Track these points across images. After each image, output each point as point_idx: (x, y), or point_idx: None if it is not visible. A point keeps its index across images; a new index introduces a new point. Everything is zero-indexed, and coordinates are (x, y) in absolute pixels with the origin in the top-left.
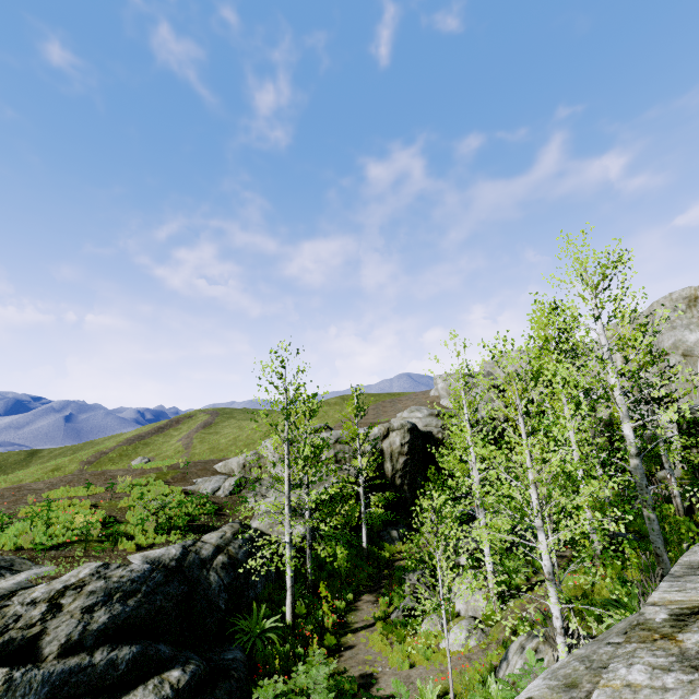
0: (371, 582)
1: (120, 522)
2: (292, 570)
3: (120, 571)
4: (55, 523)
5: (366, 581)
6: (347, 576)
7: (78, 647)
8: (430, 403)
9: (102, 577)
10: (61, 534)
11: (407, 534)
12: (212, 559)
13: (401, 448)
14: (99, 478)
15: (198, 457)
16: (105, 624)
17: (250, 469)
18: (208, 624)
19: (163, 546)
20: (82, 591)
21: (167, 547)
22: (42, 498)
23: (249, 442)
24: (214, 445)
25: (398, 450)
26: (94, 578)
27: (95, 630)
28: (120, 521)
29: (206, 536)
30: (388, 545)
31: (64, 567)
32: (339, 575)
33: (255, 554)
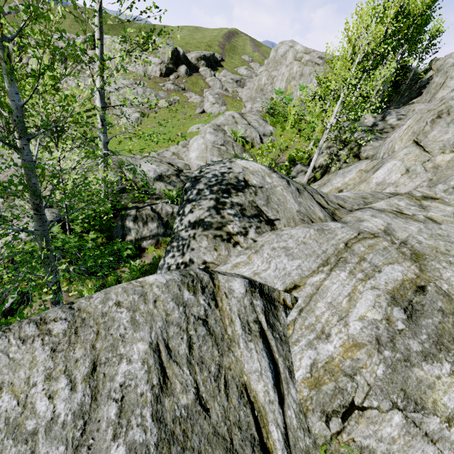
0: None
1: None
2: None
3: None
4: None
5: None
6: None
7: None
8: None
9: None
10: None
11: None
12: None
13: None
14: None
15: None
16: None
17: None
18: None
19: None
20: None
21: None
22: None
23: None
24: None
25: None
26: None
27: None
28: None
29: None
30: None
31: None
32: None
33: None
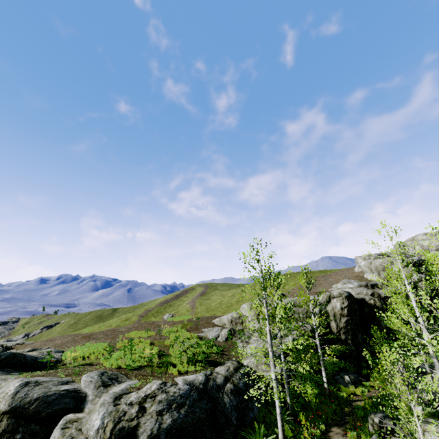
0: (337, 417)
1: (167, 355)
2: (279, 401)
3: (173, 388)
4: (134, 353)
5: (332, 415)
6: (316, 409)
7: (157, 438)
8: (356, 277)
9: (164, 391)
10: (138, 360)
11: (357, 379)
12: (223, 386)
13: (341, 311)
14: (151, 326)
15: (199, 314)
16: (170, 425)
17: (235, 323)
18: (226, 433)
19: (193, 373)
20: (155, 400)
21: (196, 374)
22: (125, 337)
23: (229, 305)
24: (208, 306)
25: (339, 312)
26: (160, 391)
27: (165, 428)
28: (167, 354)
29: (217, 369)
30: (343, 387)
31: (142, 382)
32: (309, 407)
33: (249, 384)
